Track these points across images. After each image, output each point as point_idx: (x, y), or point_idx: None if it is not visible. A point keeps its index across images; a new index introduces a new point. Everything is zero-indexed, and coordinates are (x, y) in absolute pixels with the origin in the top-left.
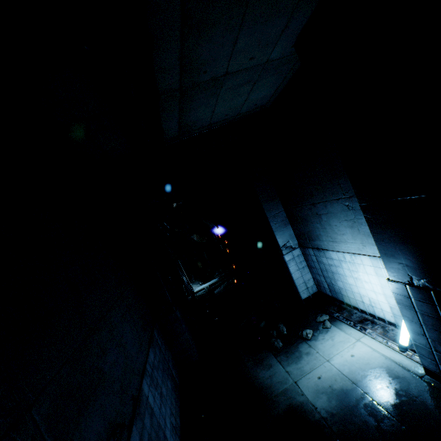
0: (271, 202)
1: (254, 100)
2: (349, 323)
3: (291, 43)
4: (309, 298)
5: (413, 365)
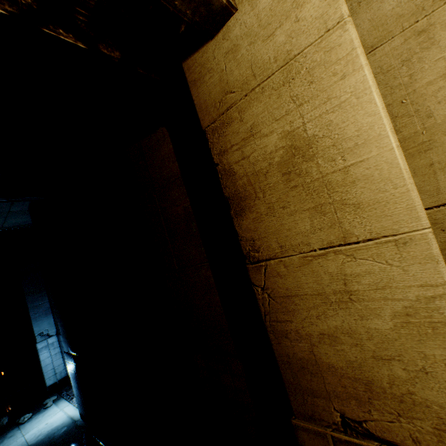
0: (37, 294)
1: (16, 222)
2: (67, 397)
3: (26, 207)
4: (55, 384)
5: (79, 415)
